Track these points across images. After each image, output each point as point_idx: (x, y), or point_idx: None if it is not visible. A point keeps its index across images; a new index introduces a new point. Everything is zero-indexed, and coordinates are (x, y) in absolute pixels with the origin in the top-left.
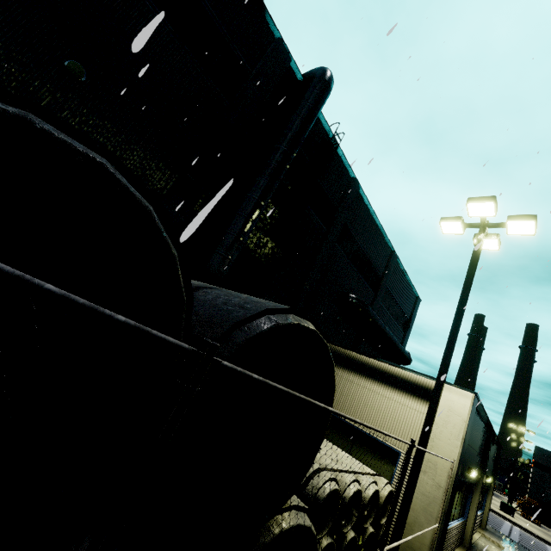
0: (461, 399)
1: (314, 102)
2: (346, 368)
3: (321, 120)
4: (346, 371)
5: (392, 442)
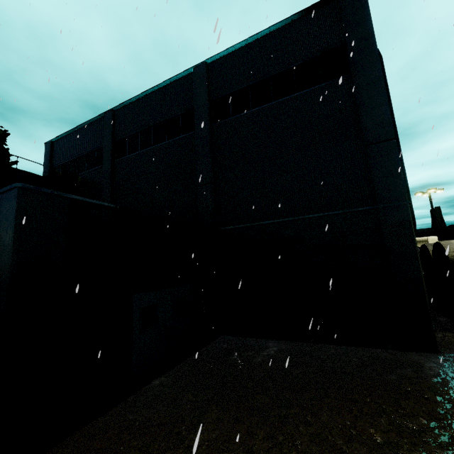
0: (435, 238)
1: None
2: None
3: None
4: None
5: None
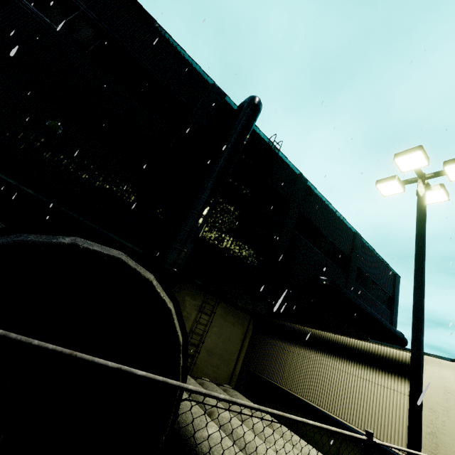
0: None
1: (246, 119)
2: (318, 349)
3: (260, 134)
4: (319, 353)
5: (384, 439)
